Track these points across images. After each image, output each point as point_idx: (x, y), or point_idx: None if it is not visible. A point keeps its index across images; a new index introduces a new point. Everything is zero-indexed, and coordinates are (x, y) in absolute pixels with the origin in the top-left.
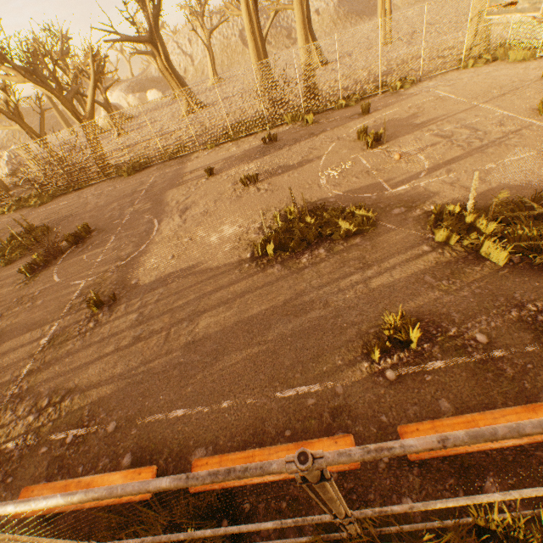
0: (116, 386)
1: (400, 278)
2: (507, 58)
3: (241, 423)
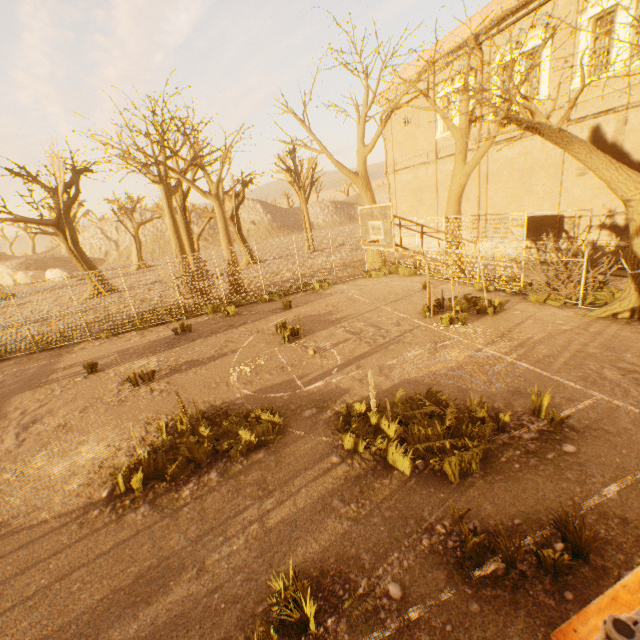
0: None
1: (306, 506)
2: (399, 272)
3: None
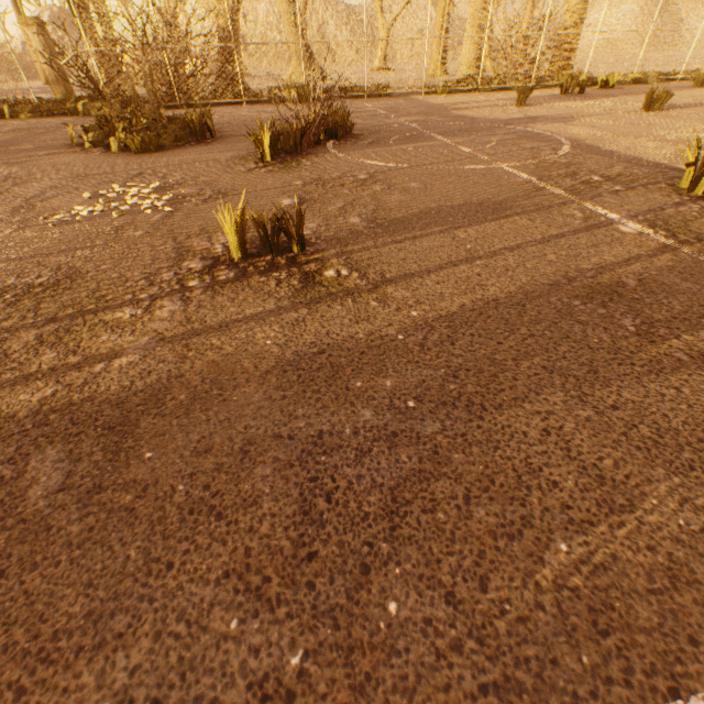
0: None
1: None
2: None
3: None
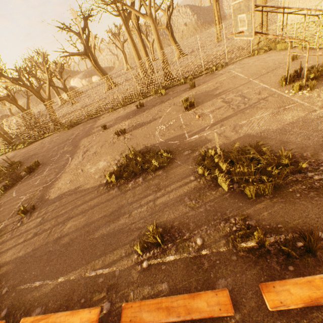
0: (16, 264)
1: (173, 198)
2: (277, 48)
3: (63, 292)
